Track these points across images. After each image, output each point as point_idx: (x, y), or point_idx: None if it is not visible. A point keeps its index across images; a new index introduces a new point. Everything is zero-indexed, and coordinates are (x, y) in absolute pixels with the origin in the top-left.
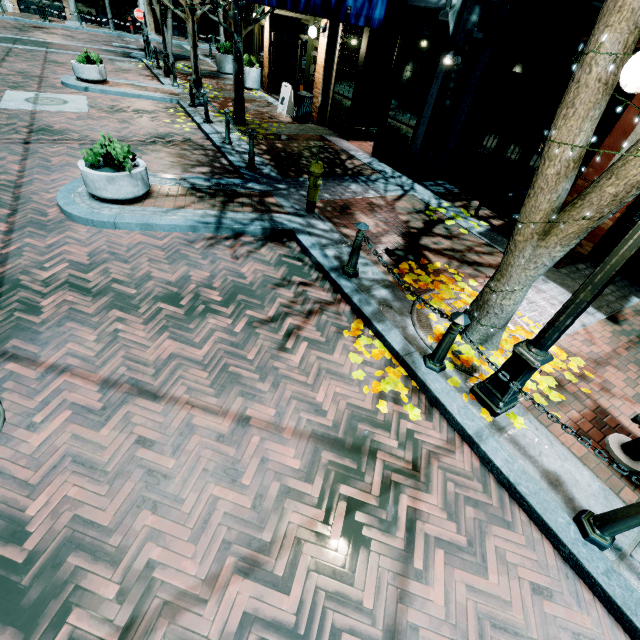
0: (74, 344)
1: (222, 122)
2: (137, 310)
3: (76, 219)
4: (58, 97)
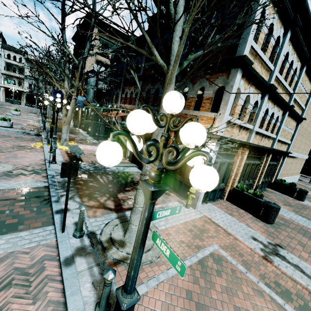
0: None
1: (48, 124)
2: None
3: None
4: (2, 116)
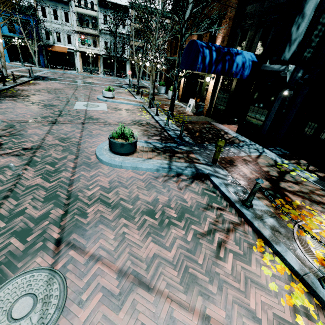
0: (103, 240)
1: (163, 115)
2: (133, 219)
3: (103, 162)
4: (95, 104)
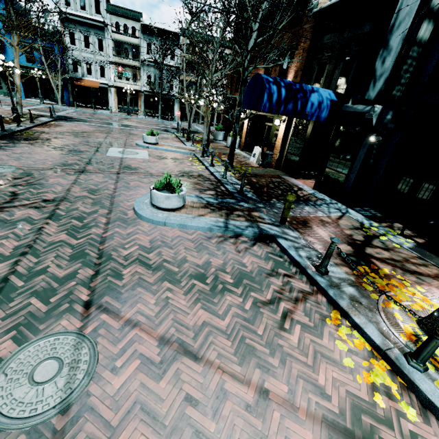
0: (141, 304)
1: (219, 166)
2: (179, 283)
3: (143, 218)
4: (134, 151)
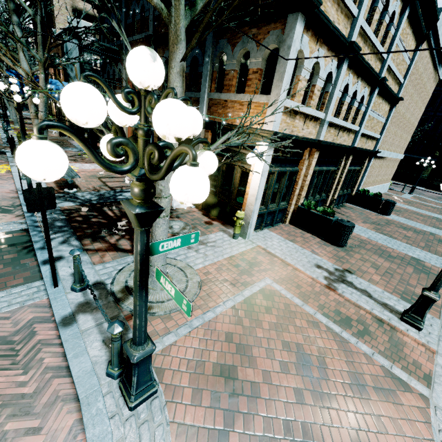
0: None
1: (14, 134)
2: None
3: None
4: None
